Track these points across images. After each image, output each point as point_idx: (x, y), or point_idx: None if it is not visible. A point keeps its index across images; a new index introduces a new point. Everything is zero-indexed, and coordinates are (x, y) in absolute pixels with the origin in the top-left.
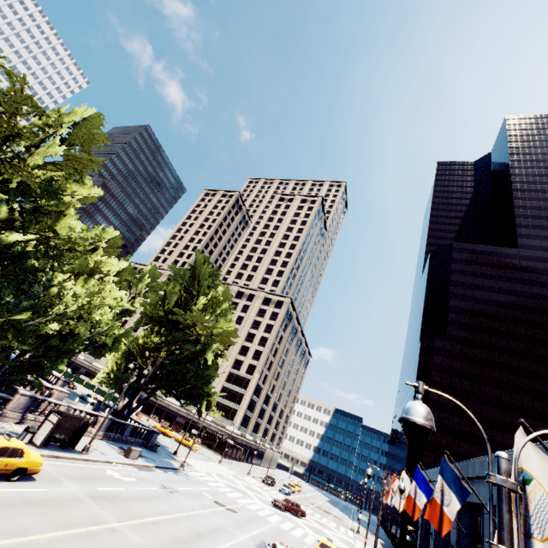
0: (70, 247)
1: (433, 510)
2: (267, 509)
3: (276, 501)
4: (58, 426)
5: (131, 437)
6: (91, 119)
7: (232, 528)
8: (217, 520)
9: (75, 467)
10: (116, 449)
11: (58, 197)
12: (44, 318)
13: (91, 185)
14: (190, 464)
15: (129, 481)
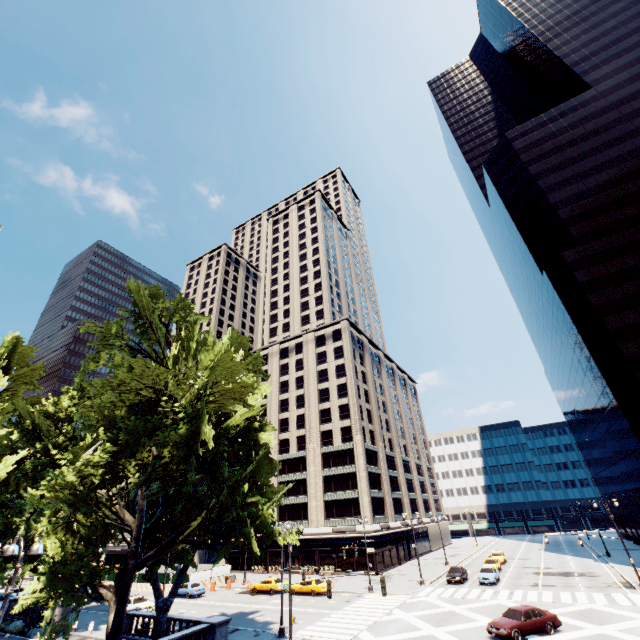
0: None
1: None
2: None
3: (496, 627)
4: None
5: None
6: None
7: None
8: None
9: None
10: None
11: None
12: None
13: None
14: None
15: None
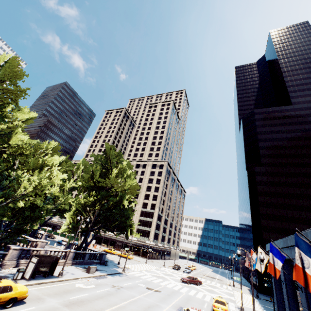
0: (21, 151)
1: (298, 273)
2: (179, 284)
3: (183, 279)
4: (39, 264)
5: (90, 260)
6: (10, 63)
7: (160, 303)
8: (150, 300)
9: (54, 287)
10: (81, 269)
11: (3, 120)
12: (12, 199)
13: (28, 112)
14: (128, 268)
15: (91, 288)
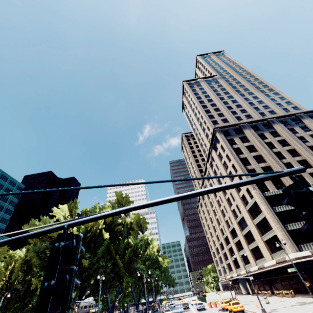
0: None
1: None
2: None
3: None
4: None
5: None
6: None
7: None
8: None
9: None
10: None
11: None
12: None
13: None
14: None
15: None
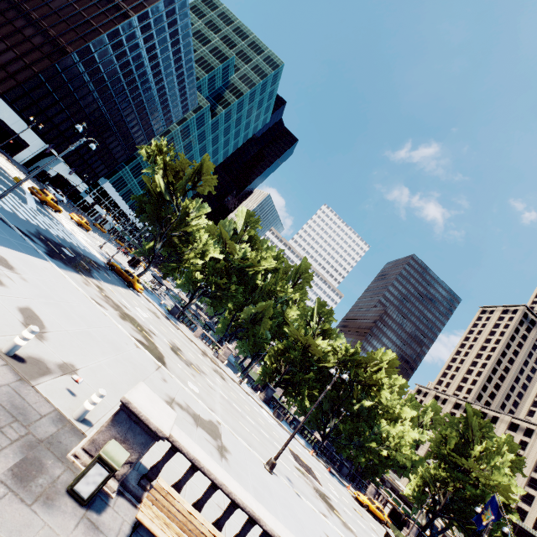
0: (387, 409)
1: None
2: None
3: None
4: (391, 512)
5: None
6: (392, 358)
7: None
8: None
9: None
10: None
11: (382, 388)
12: (382, 447)
13: None
14: None
15: None
